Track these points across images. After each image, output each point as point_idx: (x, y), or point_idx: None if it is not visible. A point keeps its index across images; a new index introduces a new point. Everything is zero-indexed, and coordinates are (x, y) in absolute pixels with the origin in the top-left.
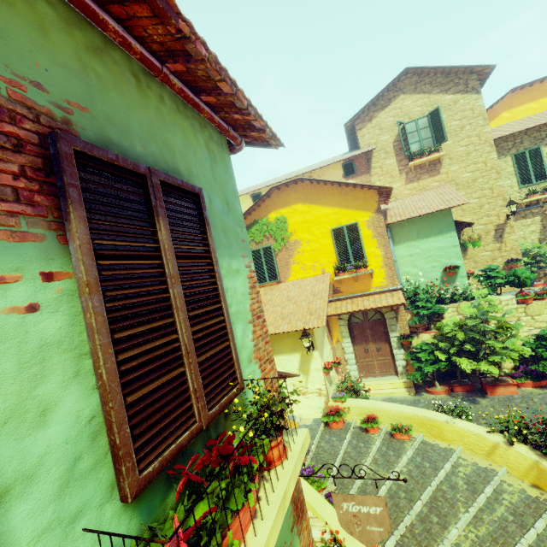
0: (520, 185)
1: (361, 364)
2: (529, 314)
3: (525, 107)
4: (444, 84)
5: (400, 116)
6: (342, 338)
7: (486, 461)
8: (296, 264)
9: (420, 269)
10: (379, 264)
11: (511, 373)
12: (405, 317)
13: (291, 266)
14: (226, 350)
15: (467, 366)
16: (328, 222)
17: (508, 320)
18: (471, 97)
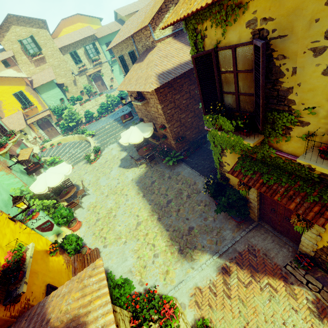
0: (76, 65)
1: (49, 135)
2: (84, 108)
3: (70, 27)
4: (30, 23)
5: (18, 36)
6: (38, 130)
7: (74, 140)
8: (5, 110)
9: (53, 101)
10: (37, 103)
11: (84, 123)
12: (54, 117)
13: (3, 111)
14: (4, 128)
15: (71, 125)
16: (9, 92)
17: (80, 110)
18: (43, 31)
